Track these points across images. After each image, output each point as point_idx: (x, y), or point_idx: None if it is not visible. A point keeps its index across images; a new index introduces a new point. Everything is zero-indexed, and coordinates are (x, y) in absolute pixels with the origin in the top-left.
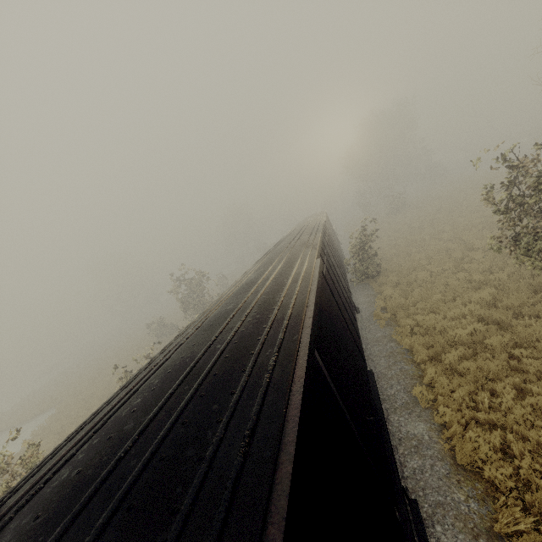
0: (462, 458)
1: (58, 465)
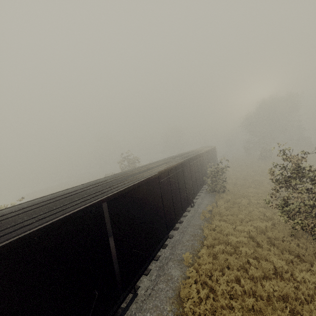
0: (182, 294)
1: (3, 208)
